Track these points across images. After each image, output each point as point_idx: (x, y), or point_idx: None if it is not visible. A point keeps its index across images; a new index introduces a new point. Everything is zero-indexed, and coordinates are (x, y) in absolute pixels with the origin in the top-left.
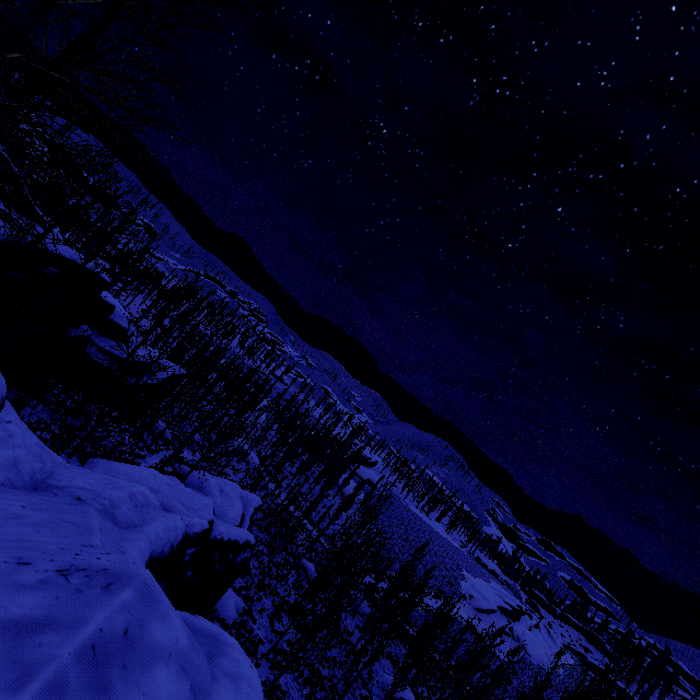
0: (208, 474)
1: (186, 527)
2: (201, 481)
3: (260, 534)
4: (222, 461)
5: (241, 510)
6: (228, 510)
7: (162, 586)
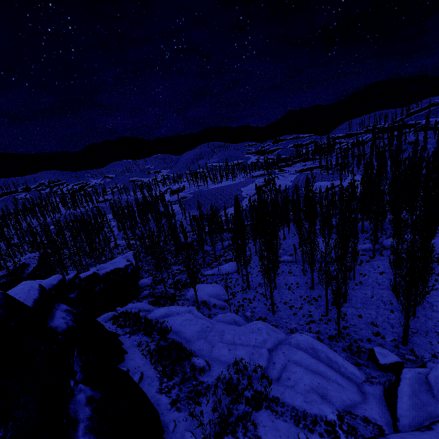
0: (99, 265)
1: (68, 278)
2: (99, 269)
3: (147, 258)
4: (111, 256)
5: (125, 261)
6: (117, 265)
7: (77, 290)
